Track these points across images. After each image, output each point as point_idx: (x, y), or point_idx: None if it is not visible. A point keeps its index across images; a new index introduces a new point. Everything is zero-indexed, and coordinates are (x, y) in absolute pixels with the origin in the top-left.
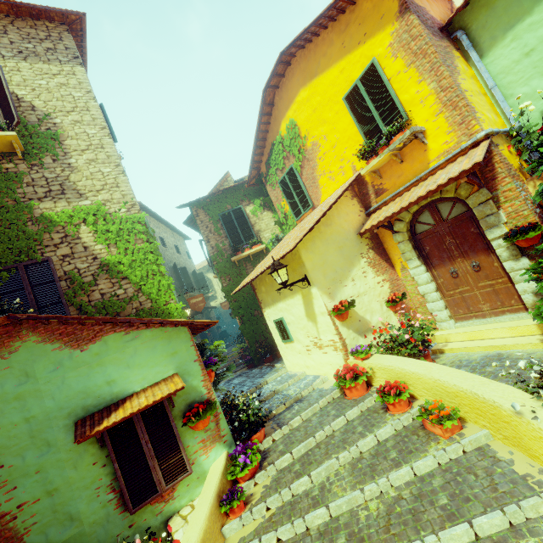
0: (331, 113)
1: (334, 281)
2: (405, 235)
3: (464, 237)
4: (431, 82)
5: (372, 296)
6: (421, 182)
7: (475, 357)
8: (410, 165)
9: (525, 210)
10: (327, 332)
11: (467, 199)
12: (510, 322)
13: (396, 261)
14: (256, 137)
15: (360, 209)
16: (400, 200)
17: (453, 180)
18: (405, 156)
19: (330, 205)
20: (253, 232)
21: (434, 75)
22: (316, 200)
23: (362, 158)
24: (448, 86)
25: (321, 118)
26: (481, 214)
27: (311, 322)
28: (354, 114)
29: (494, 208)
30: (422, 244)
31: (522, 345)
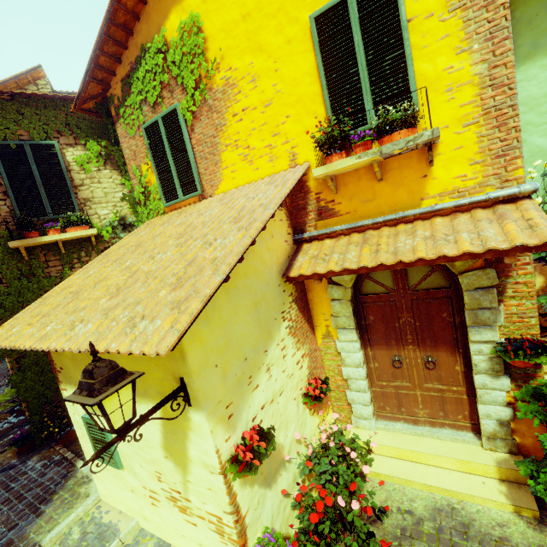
0: (277, 36)
1: (240, 382)
2: (349, 293)
3: (429, 320)
4: (480, 61)
5: (289, 392)
6: (402, 224)
7: (421, 508)
8: (391, 190)
9: (534, 318)
10: (210, 499)
11: (463, 276)
12: (453, 445)
13: (320, 323)
14: (110, 14)
15: (288, 229)
16: (367, 243)
17: (494, 253)
18: (388, 172)
19: (263, 223)
20: (74, 200)
21: (490, 51)
22: (209, 185)
23: (321, 146)
24: (505, 82)
25: (255, 37)
26: (474, 303)
27: (174, 464)
28: (323, 58)
29: (496, 301)
30: (366, 311)
31: (483, 500)
